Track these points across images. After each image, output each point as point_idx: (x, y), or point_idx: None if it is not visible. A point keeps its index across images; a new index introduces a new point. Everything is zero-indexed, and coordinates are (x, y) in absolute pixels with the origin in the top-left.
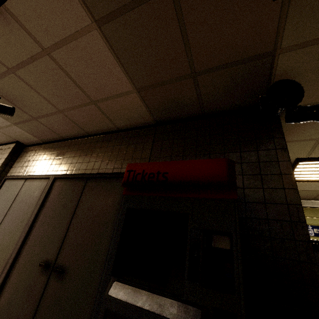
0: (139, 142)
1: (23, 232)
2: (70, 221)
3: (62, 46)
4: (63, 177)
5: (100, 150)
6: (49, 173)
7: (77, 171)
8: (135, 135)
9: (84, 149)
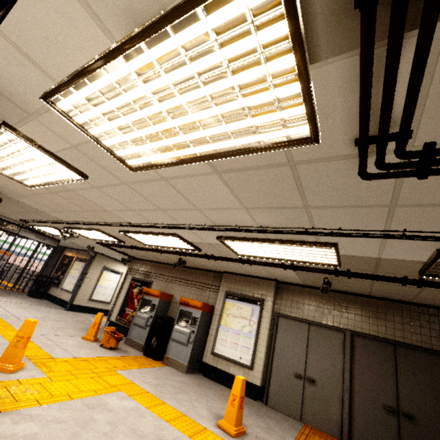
0: None
1: (344, 376)
2: (396, 379)
3: None
4: (363, 335)
5: (394, 318)
6: (337, 325)
7: (375, 332)
8: (433, 314)
9: (372, 311)
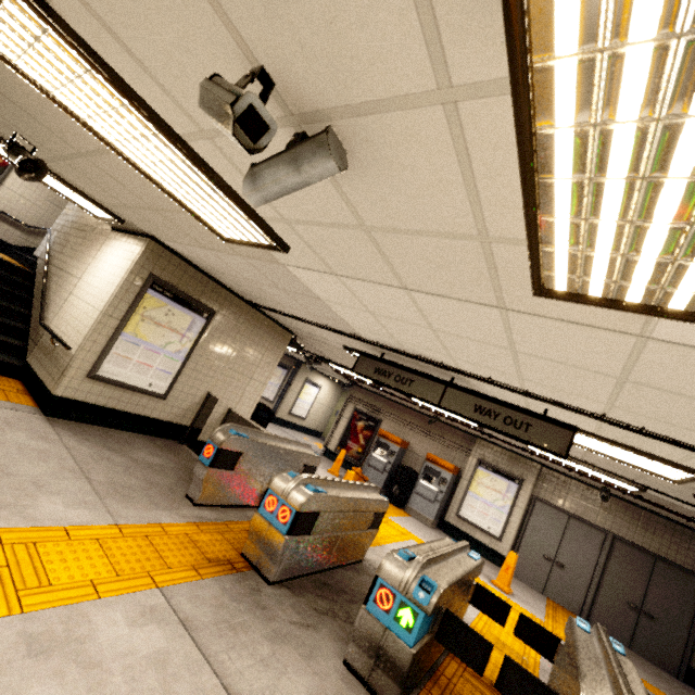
0: None
1: (596, 570)
2: (647, 585)
3: None
4: (626, 542)
5: (663, 535)
6: (600, 525)
7: (639, 542)
8: None
9: (642, 522)
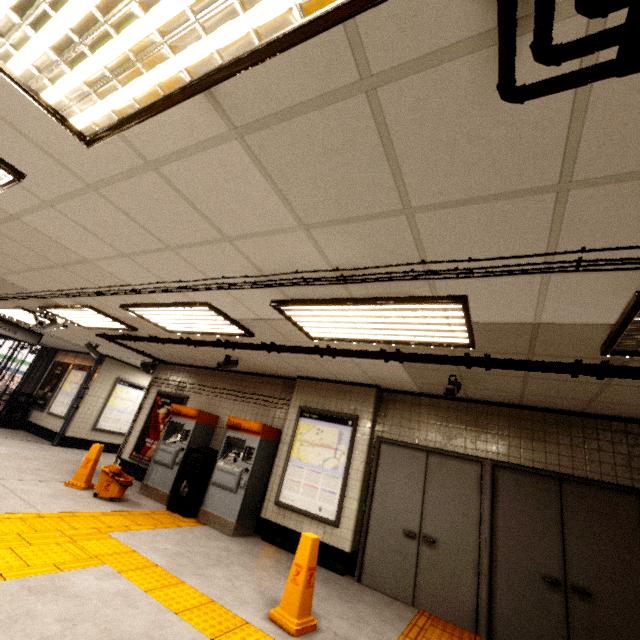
0: (633, 444)
1: (481, 532)
2: (561, 534)
3: (635, 387)
4: (511, 467)
5: (559, 438)
6: (471, 452)
7: (529, 461)
8: (619, 431)
9: (524, 428)
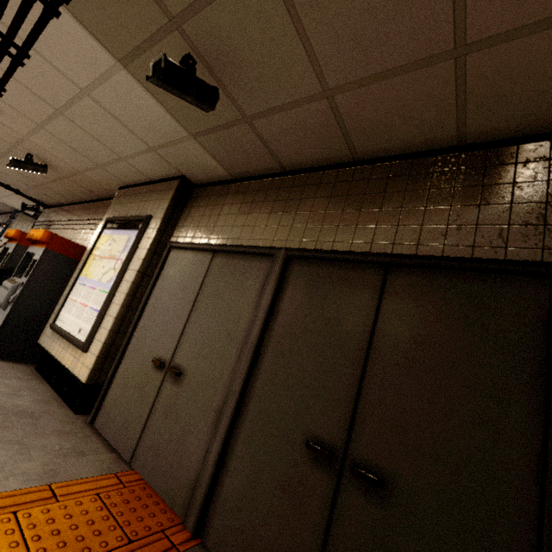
0: None
1: (240, 360)
2: (363, 363)
3: None
4: (312, 255)
5: (406, 197)
6: (267, 244)
7: (345, 244)
8: (536, 158)
9: (353, 194)
